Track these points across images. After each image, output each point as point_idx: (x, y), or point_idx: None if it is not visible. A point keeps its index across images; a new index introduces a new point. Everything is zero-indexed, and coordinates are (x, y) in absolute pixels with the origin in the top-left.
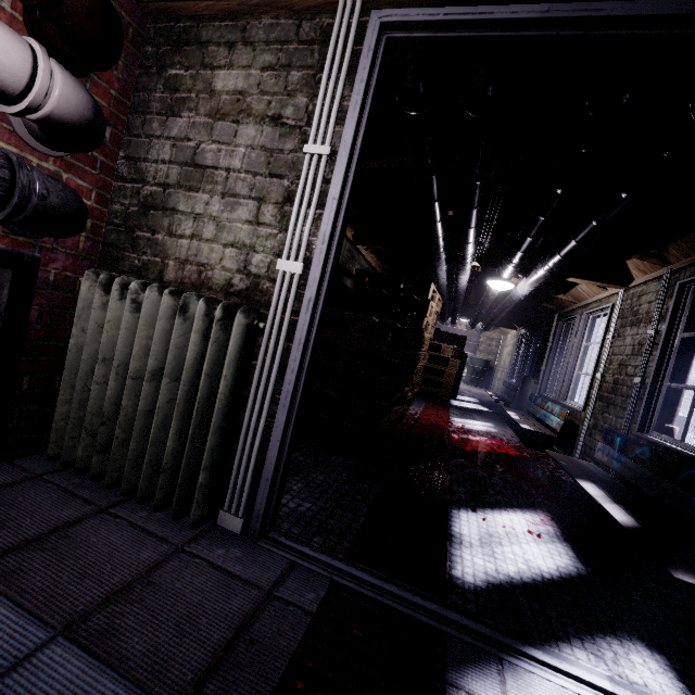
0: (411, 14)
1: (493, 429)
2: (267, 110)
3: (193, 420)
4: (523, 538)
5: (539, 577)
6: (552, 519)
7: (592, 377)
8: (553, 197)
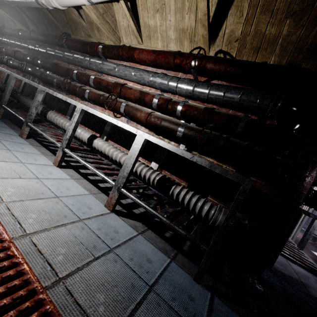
0: None
1: None
2: None
3: None
4: None
5: None
6: None
7: None
8: None
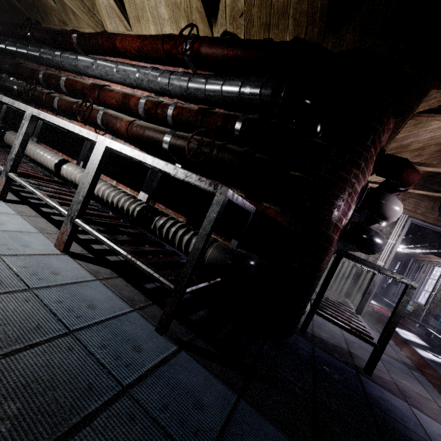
0: (418, 221)
1: (378, 304)
2: (378, 228)
3: (356, 290)
4: (412, 336)
5: (420, 343)
6: (417, 336)
7: (430, 293)
8: (436, 245)
